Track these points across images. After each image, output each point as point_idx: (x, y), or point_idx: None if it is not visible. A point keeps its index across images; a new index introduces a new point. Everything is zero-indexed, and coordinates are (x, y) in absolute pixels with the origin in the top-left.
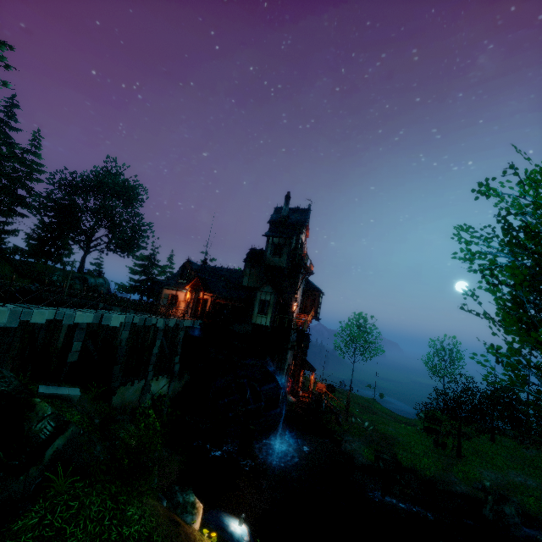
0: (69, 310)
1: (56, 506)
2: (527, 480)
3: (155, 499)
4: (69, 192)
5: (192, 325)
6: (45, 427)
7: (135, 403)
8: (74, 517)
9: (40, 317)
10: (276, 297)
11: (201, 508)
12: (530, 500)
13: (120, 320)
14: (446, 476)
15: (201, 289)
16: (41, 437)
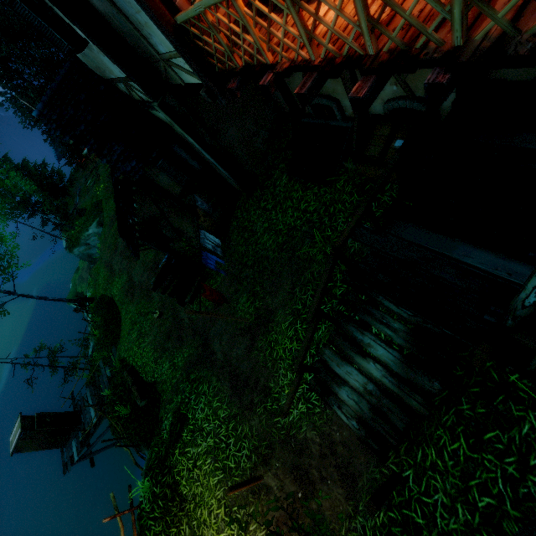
0: None
1: None
2: None
3: None
4: None
5: None
6: None
7: None
8: None
9: None
10: None
11: None
12: None
13: None
14: None
15: None
16: None
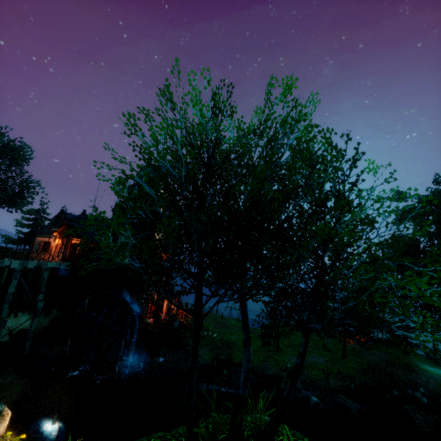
0: None
1: None
2: (319, 359)
3: None
4: None
5: (59, 266)
6: None
7: None
8: None
9: None
10: (134, 239)
11: (8, 415)
12: (316, 372)
13: None
14: (264, 365)
15: (69, 235)
16: None
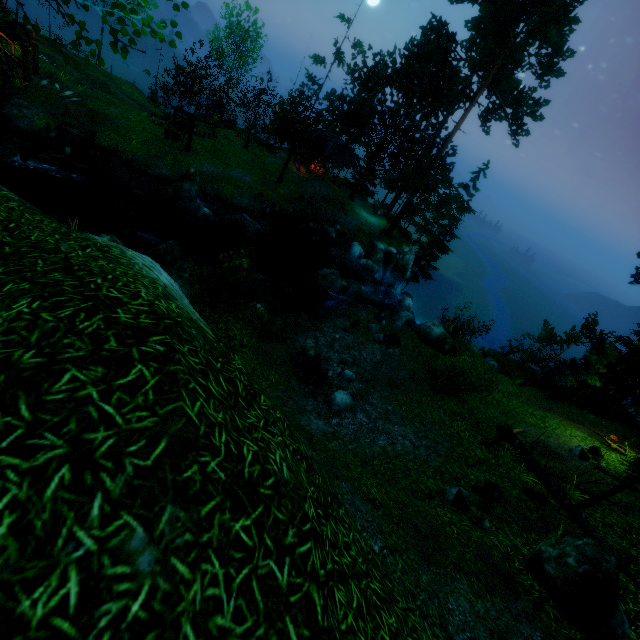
0: None
1: None
2: (245, 177)
3: None
4: None
5: None
6: None
7: None
8: None
9: None
10: None
11: None
12: (230, 188)
13: None
14: (153, 161)
15: None
16: None
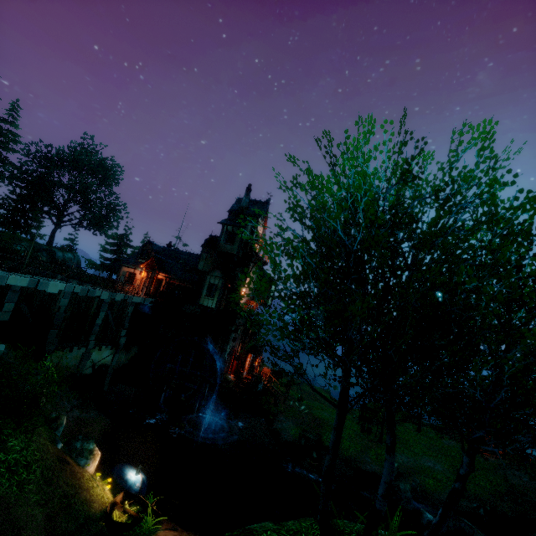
0: (3, 272)
1: None
2: (435, 465)
3: (49, 440)
4: (44, 165)
5: (143, 302)
6: None
7: (73, 369)
8: None
9: None
10: (224, 282)
11: (98, 455)
12: (431, 481)
13: (60, 288)
14: (362, 456)
15: (156, 269)
16: None
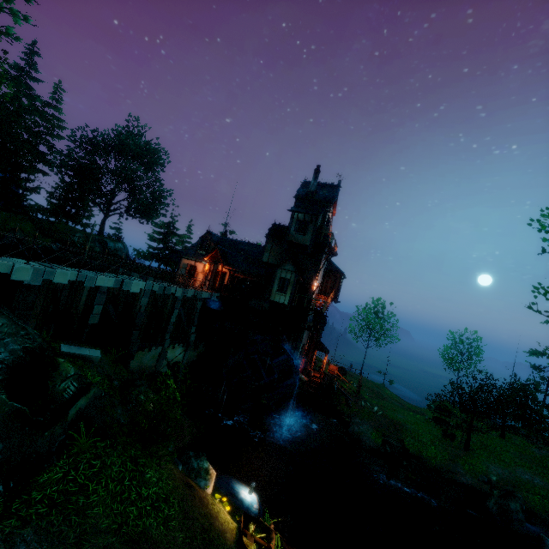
0: (90, 272)
1: (79, 464)
2: (534, 479)
3: (171, 463)
4: (90, 152)
5: (210, 297)
6: (68, 387)
7: (151, 368)
8: (97, 475)
9: (62, 277)
10: (297, 276)
11: (214, 475)
12: (536, 498)
13: (140, 287)
14: (452, 466)
15: (221, 261)
16: (65, 396)
